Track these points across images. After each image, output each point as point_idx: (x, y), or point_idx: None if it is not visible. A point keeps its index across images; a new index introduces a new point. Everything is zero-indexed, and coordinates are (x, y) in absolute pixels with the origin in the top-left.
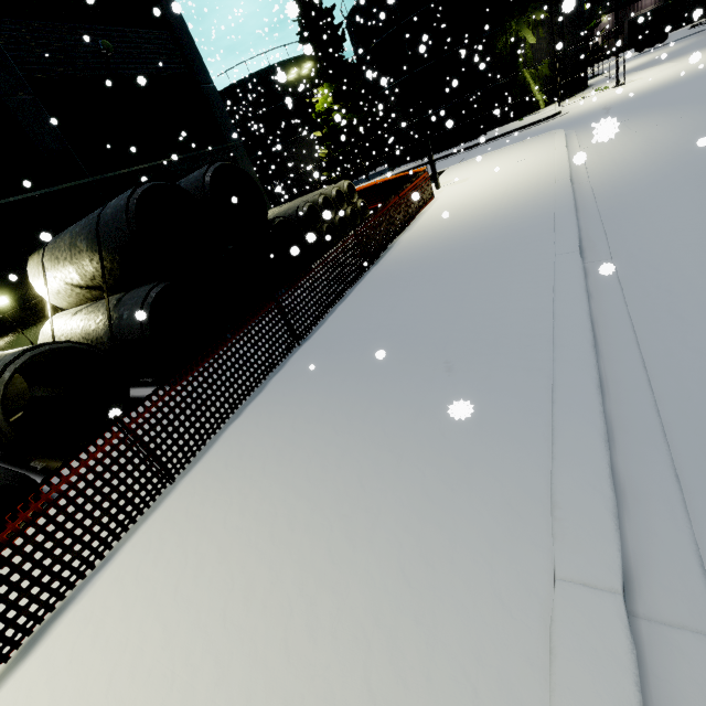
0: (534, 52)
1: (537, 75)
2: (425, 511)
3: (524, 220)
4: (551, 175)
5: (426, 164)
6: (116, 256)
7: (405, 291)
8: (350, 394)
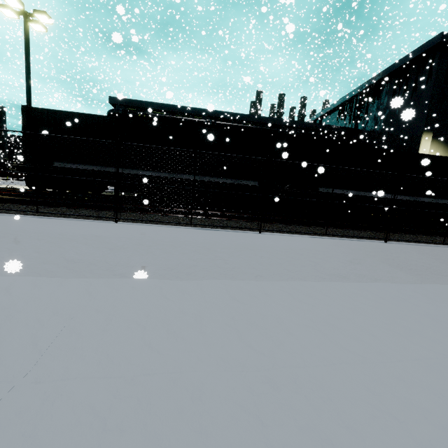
0: None
1: None
2: (15, 179)
3: None
4: None
5: None
6: None
7: None
8: None
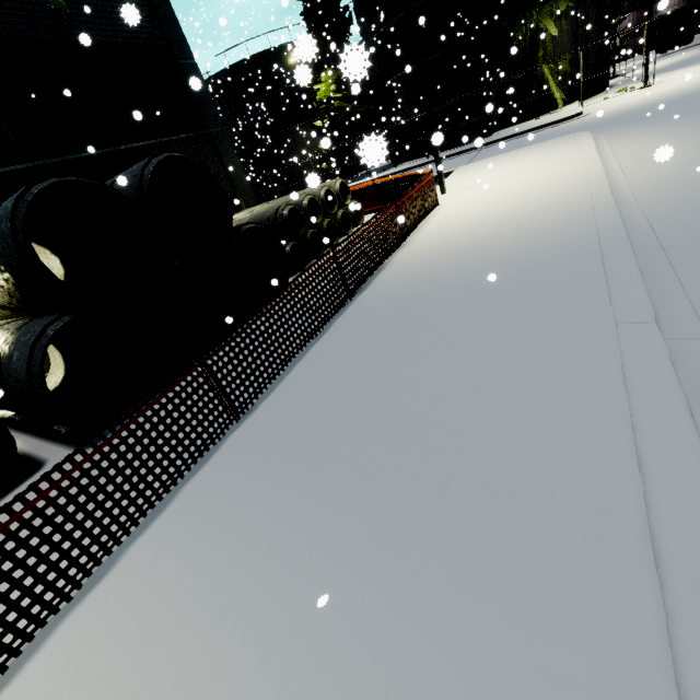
0: (555, 45)
1: (557, 71)
2: None
3: (557, 251)
4: (584, 189)
5: (431, 163)
6: (8, 275)
7: (392, 349)
8: (279, 570)
